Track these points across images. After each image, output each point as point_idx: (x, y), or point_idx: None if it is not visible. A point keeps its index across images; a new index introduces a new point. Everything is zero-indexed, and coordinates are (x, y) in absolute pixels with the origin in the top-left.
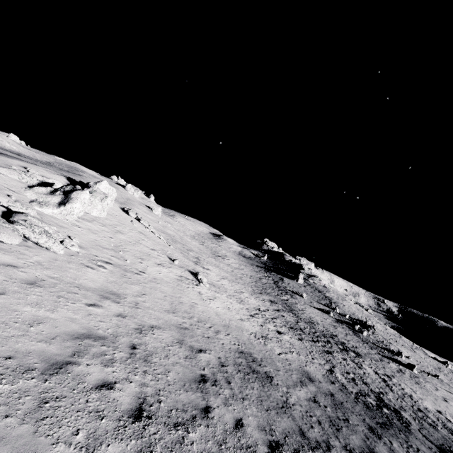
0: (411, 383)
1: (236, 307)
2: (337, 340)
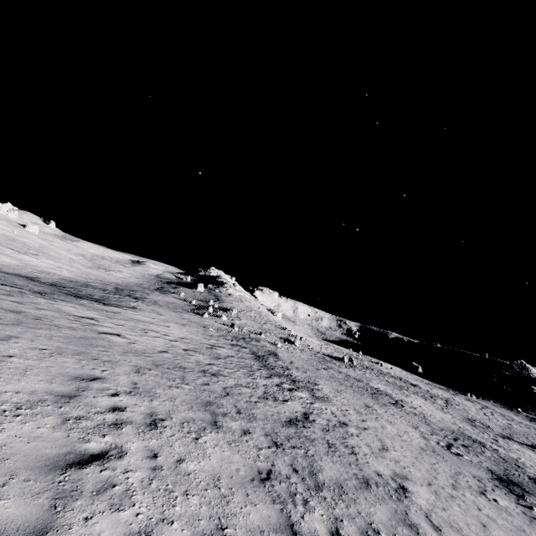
0: (164, 309)
1: (4, 260)
2: (135, 297)
